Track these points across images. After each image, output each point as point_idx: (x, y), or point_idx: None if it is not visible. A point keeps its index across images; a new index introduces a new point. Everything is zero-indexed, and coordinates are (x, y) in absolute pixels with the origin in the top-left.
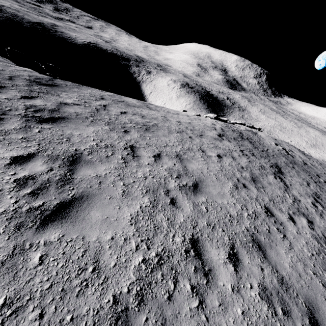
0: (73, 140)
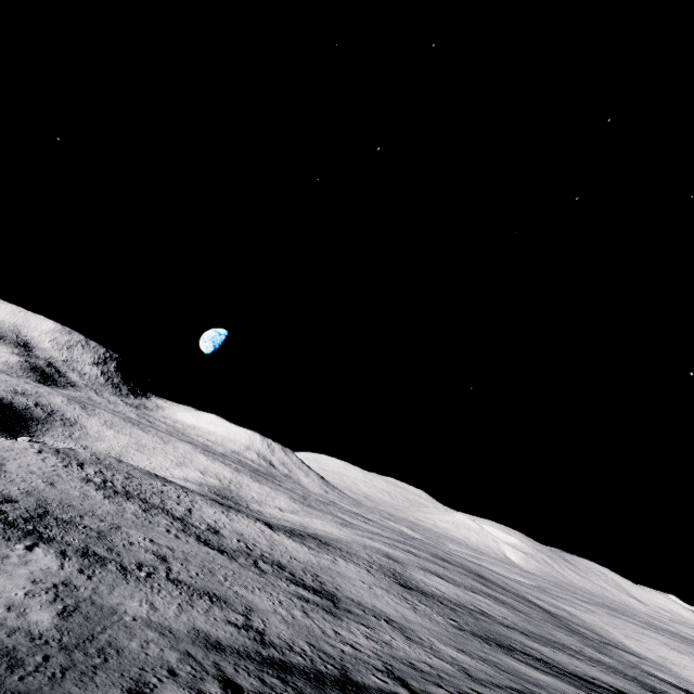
0: None
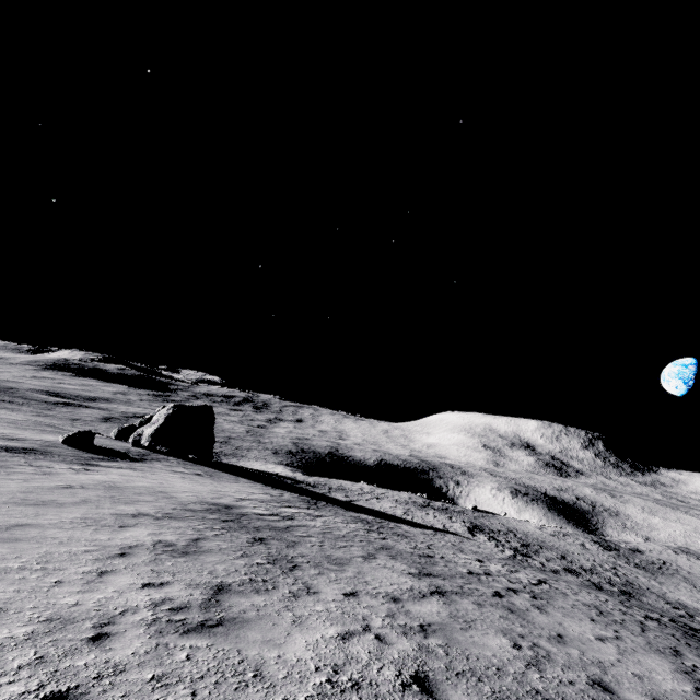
0: (652, 556)
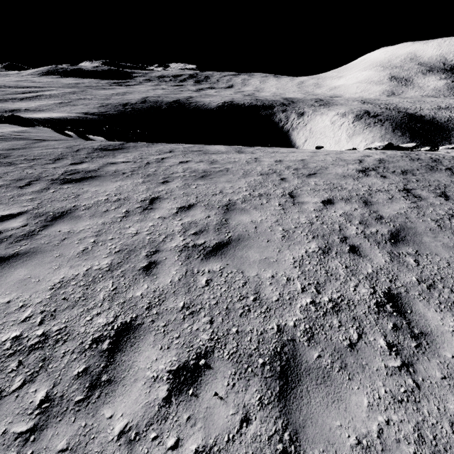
0: (81, 197)
